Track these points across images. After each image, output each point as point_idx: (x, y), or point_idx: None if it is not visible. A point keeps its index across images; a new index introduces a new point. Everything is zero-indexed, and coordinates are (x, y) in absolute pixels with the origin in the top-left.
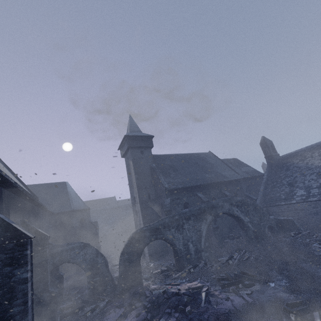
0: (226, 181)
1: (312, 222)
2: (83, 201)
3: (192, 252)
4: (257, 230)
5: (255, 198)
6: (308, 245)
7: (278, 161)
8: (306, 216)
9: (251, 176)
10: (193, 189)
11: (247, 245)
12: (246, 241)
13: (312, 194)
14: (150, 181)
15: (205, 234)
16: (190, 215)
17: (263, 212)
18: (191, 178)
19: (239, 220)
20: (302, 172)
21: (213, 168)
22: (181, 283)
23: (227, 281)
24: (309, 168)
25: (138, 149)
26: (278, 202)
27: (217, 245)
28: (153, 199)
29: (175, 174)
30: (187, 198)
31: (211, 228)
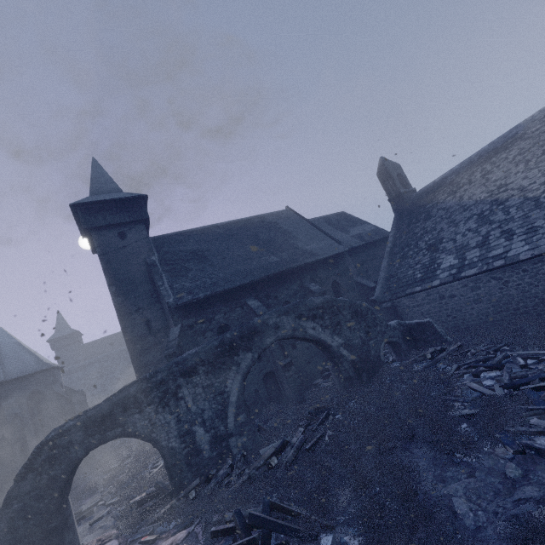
0: (313, 263)
1: (472, 319)
2: (35, 355)
3: (205, 445)
4: (358, 361)
5: (373, 285)
6: (449, 383)
7: (412, 203)
8: (460, 308)
9: (366, 242)
10: (239, 293)
11: (342, 392)
12: (339, 384)
13: (469, 261)
14: (149, 293)
15: (237, 398)
16: (197, 364)
17: (373, 317)
18: (235, 272)
19: (321, 345)
20: (452, 218)
21: (288, 241)
22: (164, 533)
23: (233, 538)
24: (464, 207)
25: (112, 230)
26: (410, 288)
27: (293, 397)
28: (159, 330)
29: (201, 269)
30: (226, 315)
31: (279, 367)
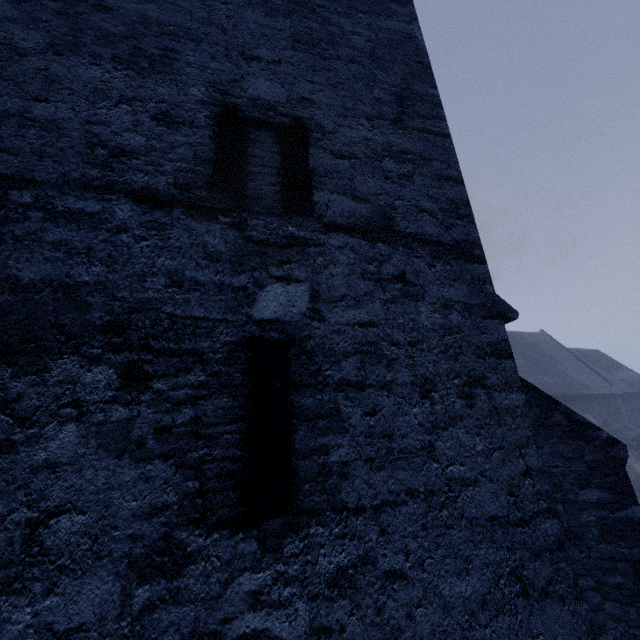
0: (586, 395)
1: None
2: None
3: None
4: None
5: None
6: None
7: None
8: None
9: (639, 391)
10: None
11: None
12: None
13: None
14: None
15: None
16: None
17: None
18: None
19: (631, 473)
20: None
21: (556, 366)
22: None
23: None
24: None
25: None
26: None
27: None
28: None
29: None
30: None
31: None
